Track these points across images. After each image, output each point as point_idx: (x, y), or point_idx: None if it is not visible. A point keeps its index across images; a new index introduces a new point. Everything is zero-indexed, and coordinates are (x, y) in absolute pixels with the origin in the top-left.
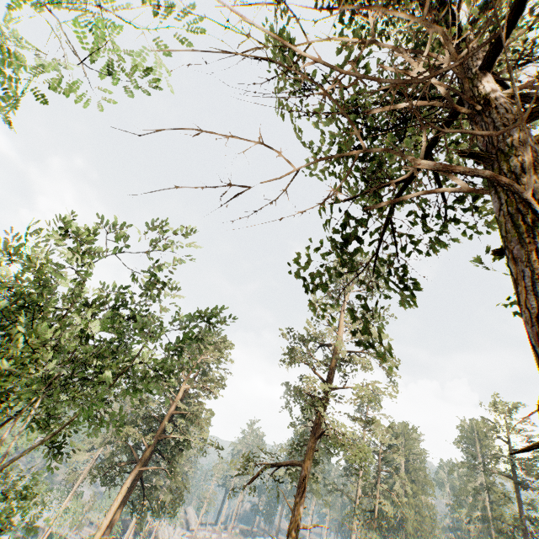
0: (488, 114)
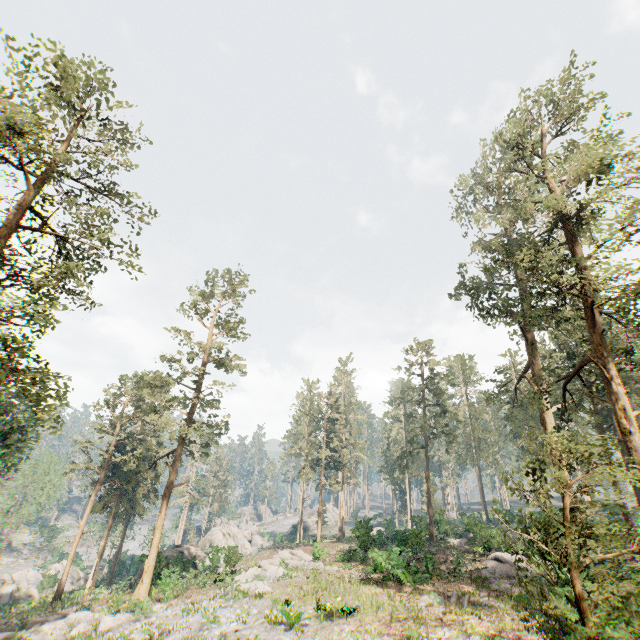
0: None
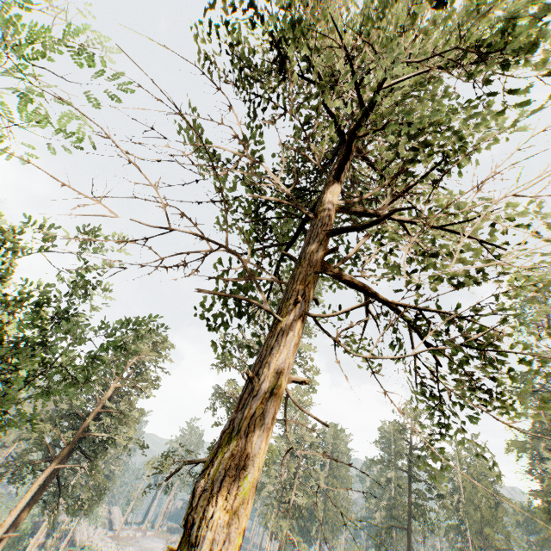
0: (322, 222)
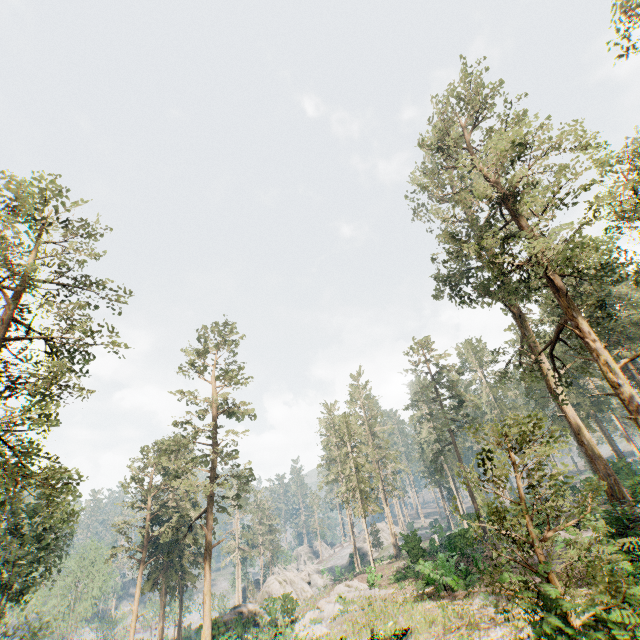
0: None
